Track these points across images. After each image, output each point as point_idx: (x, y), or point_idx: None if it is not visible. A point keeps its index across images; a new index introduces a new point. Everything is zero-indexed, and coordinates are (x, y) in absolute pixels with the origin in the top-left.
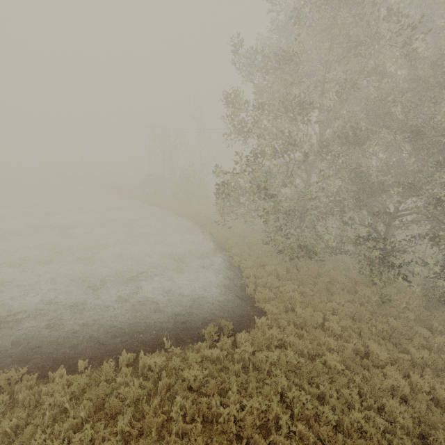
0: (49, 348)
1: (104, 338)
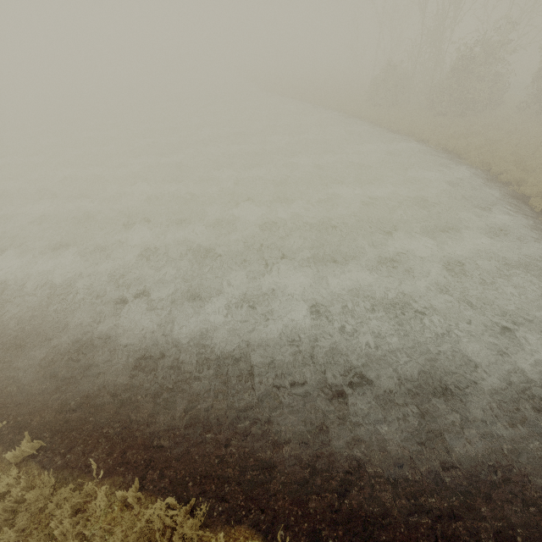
0: (328, 474)
1: (414, 486)
